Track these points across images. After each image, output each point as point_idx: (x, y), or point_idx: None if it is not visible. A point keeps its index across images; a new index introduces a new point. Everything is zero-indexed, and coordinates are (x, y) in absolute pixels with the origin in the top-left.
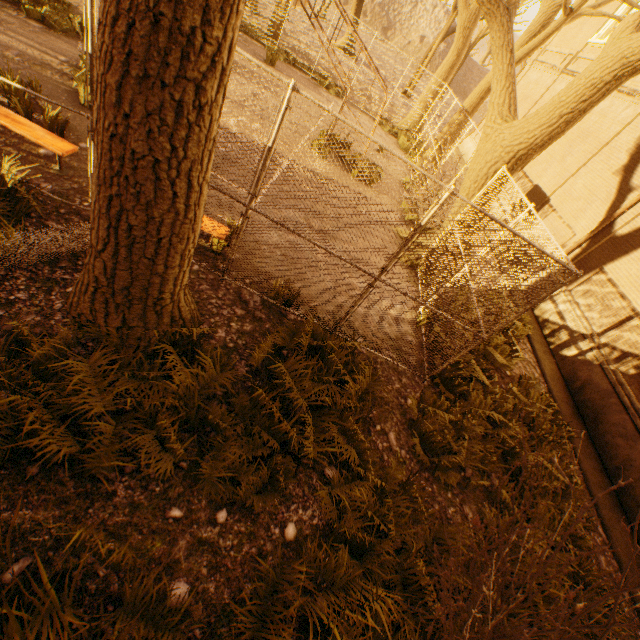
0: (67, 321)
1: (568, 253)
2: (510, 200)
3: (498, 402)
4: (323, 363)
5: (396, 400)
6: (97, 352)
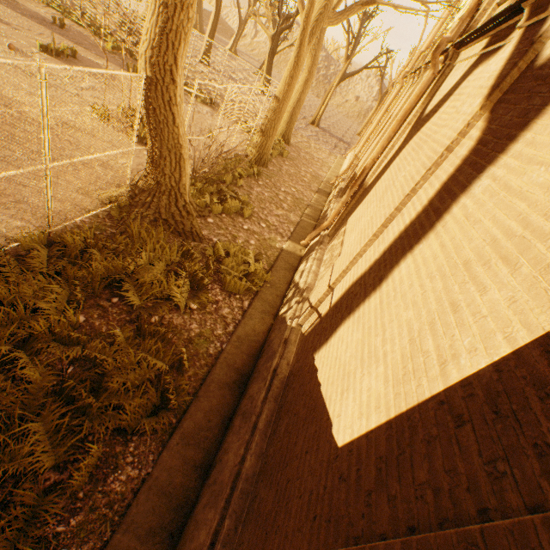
0: None
1: (339, 214)
2: (341, 185)
3: (36, 338)
4: None
5: None
6: None
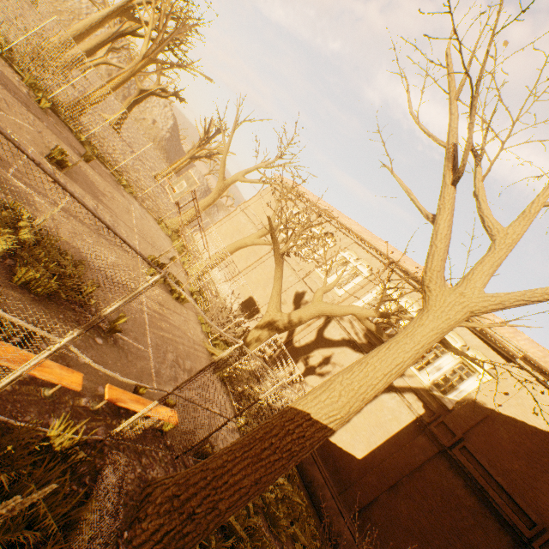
0: None
1: (274, 350)
2: (237, 300)
3: None
4: None
5: None
6: None
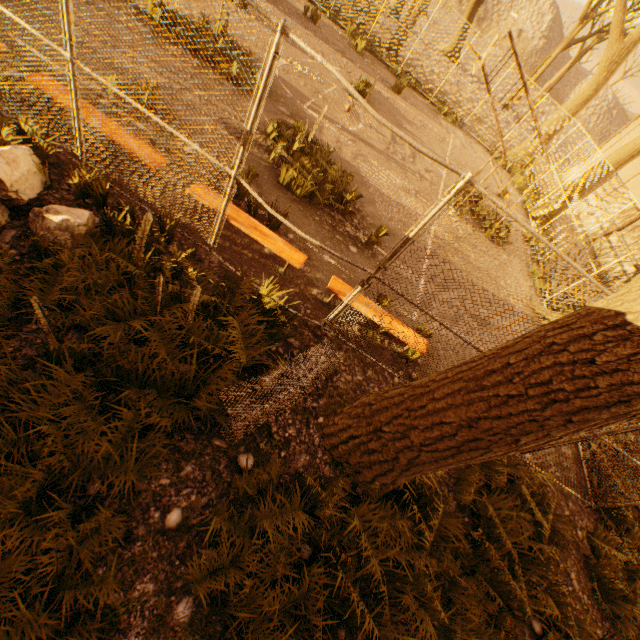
0: (326, 458)
1: None
2: (632, 259)
3: None
4: (519, 500)
5: (568, 531)
6: (364, 503)
